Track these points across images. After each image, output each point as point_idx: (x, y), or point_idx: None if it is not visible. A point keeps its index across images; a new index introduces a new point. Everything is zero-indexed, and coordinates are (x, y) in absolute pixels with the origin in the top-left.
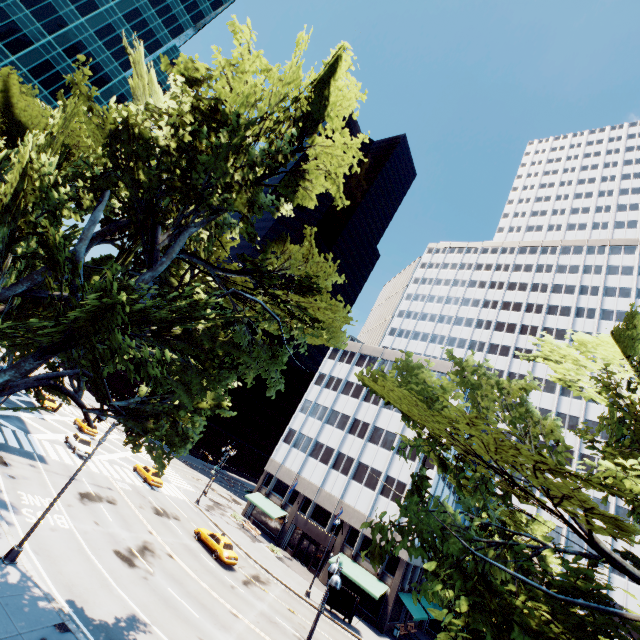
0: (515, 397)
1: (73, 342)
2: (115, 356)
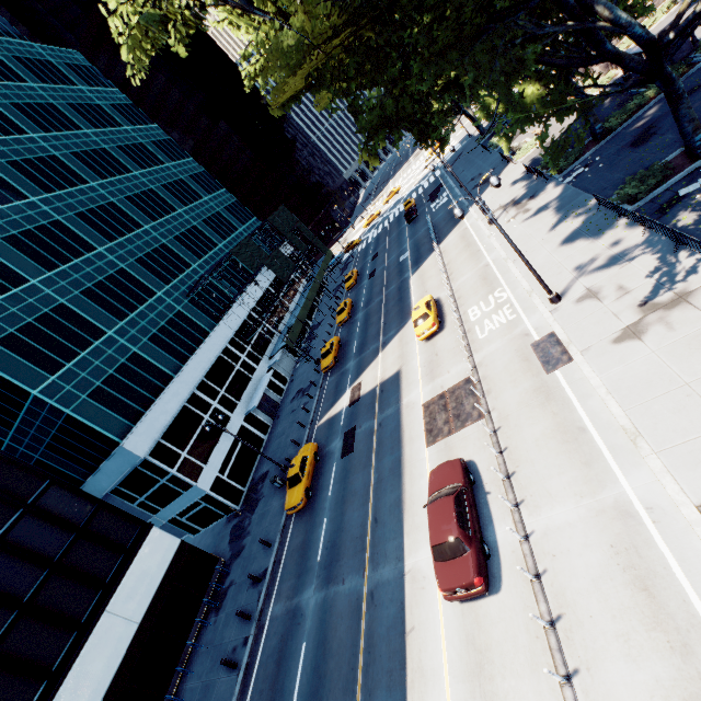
0: None
1: None
2: None
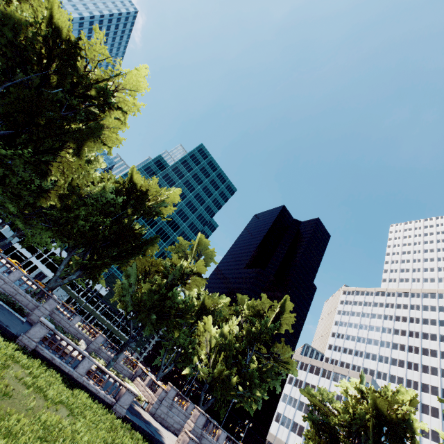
0: (330, 395)
1: (232, 375)
2: (231, 376)
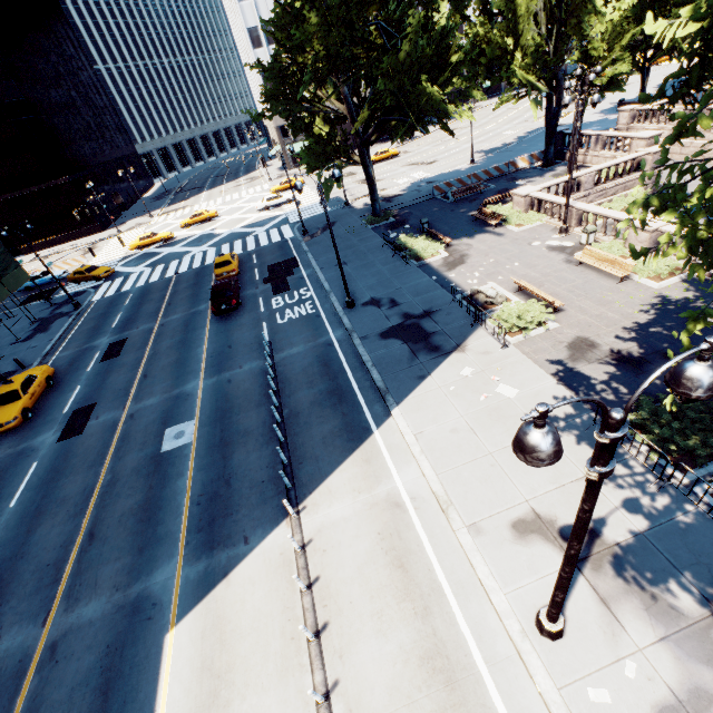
0: None
1: None
2: None
